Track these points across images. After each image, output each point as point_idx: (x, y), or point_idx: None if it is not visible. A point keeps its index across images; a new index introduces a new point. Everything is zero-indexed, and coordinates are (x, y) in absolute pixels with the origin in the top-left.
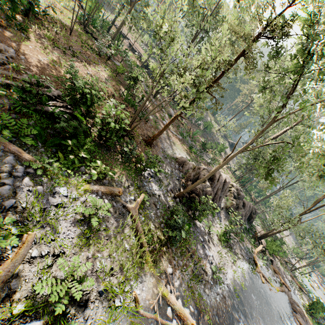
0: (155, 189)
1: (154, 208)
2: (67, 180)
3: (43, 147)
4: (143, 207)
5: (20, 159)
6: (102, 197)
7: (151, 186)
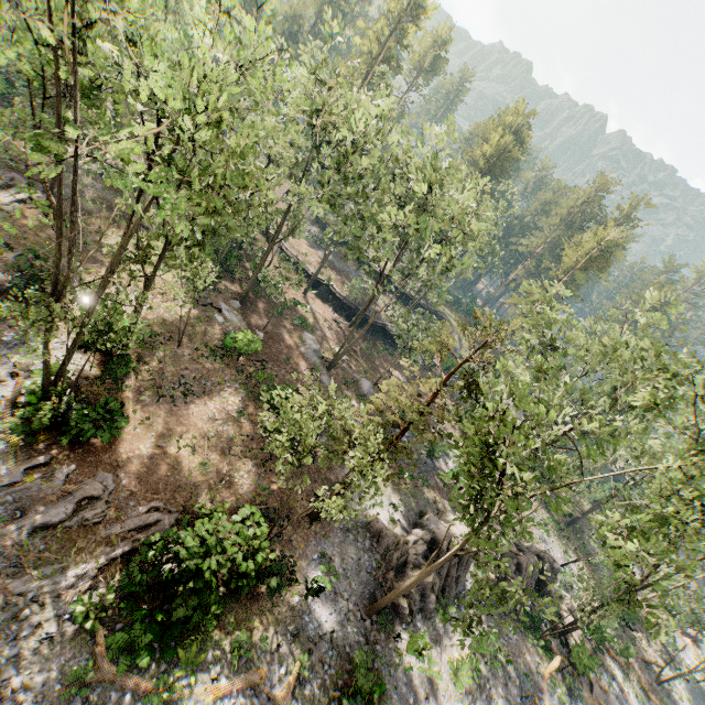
0: (325, 620)
1: (320, 673)
2: (192, 692)
3: (160, 647)
4: (301, 681)
5: (137, 690)
6: (238, 696)
7: (318, 617)
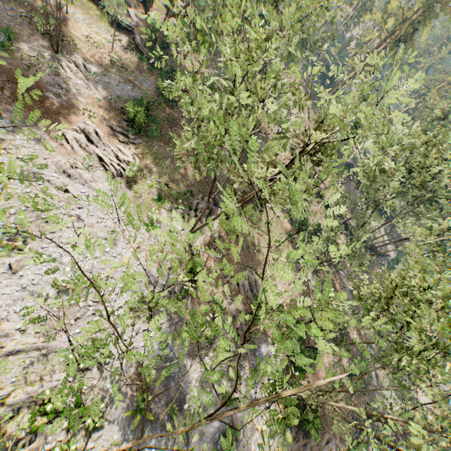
0: None
1: None
2: None
3: None
4: None
5: None
6: None
7: None
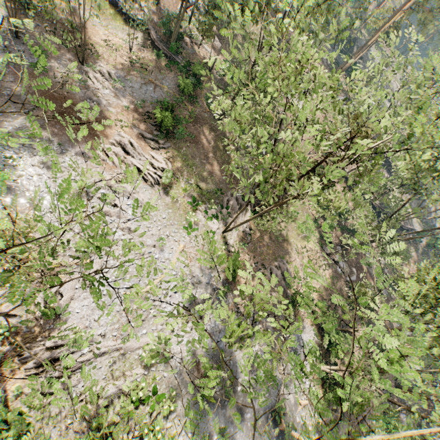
0: None
1: None
2: None
3: None
4: None
5: None
6: None
7: None
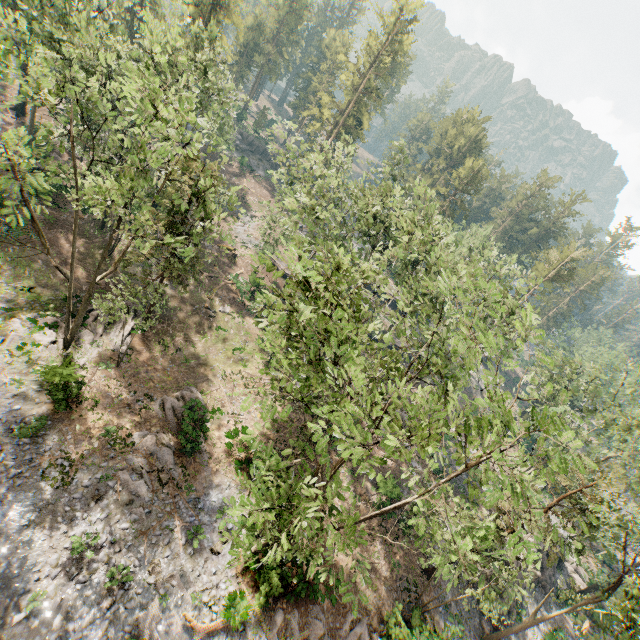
0: None
1: None
2: None
3: None
4: None
5: None
6: None
7: None
